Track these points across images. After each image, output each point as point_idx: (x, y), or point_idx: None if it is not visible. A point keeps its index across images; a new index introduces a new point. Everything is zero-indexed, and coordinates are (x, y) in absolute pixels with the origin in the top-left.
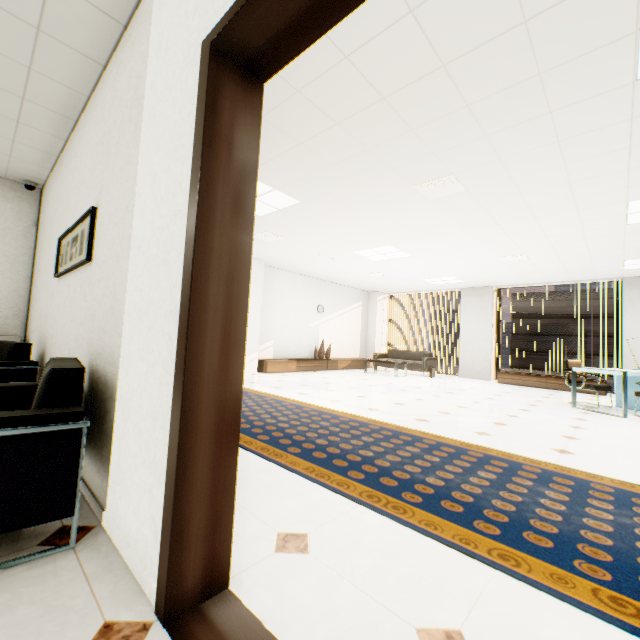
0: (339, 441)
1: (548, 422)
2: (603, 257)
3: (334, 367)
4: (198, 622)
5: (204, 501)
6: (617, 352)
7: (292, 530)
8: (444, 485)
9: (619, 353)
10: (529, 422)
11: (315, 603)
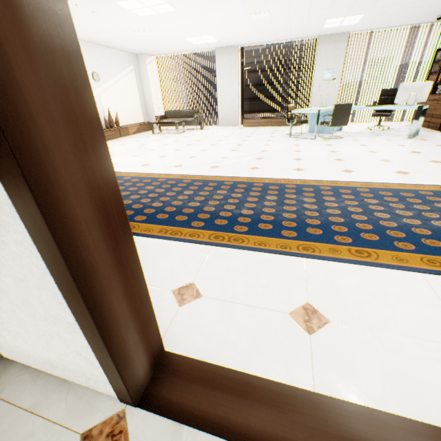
0: (170, 200)
1: (283, 151)
2: (316, 16)
3: (126, 133)
4: (160, 388)
5: (131, 325)
6: (308, 96)
7: (181, 284)
8: (254, 213)
9: (309, 96)
10: (274, 153)
11: (228, 329)
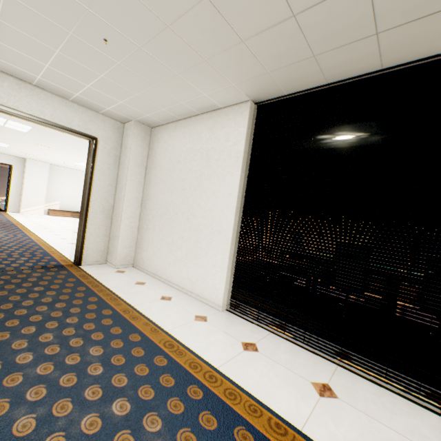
0: None
1: None
2: None
3: None
4: None
5: None
6: None
7: None
8: None
9: None
10: None
11: None
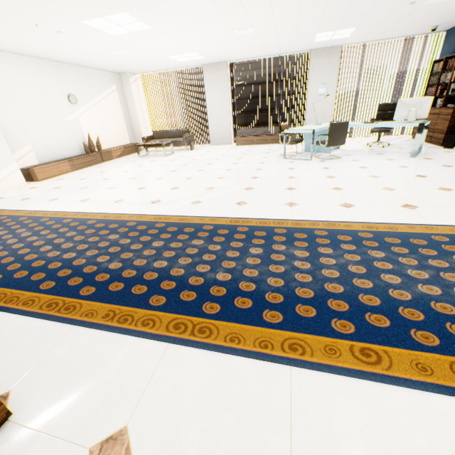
0: (133, 258)
1: (276, 177)
2: (305, 30)
3: (110, 158)
4: None
5: None
6: (303, 111)
7: (107, 433)
8: (232, 278)
9: (304, 112)
10: (265, 181)
11: None
